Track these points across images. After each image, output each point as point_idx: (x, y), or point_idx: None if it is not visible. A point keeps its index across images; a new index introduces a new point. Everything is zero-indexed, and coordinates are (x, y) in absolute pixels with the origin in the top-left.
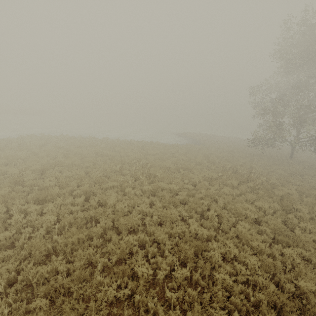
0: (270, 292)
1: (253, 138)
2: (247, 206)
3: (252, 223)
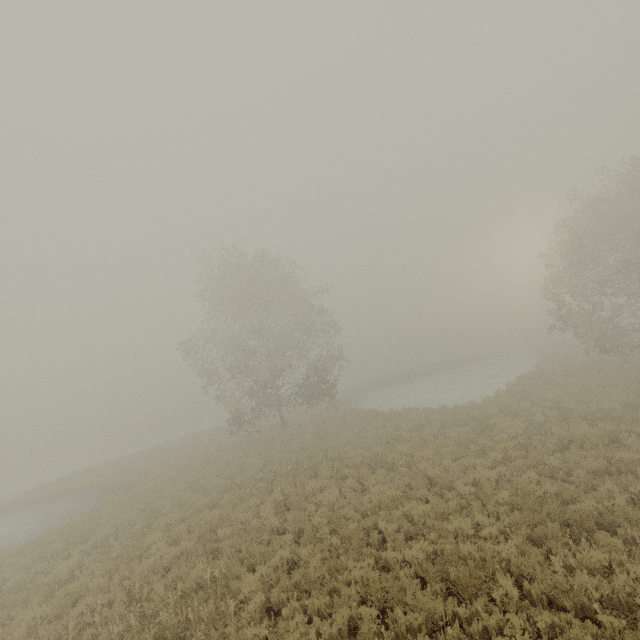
0: (519, 519)
1: (234, 419)
2: (377, 488)
3: (407, 501)
